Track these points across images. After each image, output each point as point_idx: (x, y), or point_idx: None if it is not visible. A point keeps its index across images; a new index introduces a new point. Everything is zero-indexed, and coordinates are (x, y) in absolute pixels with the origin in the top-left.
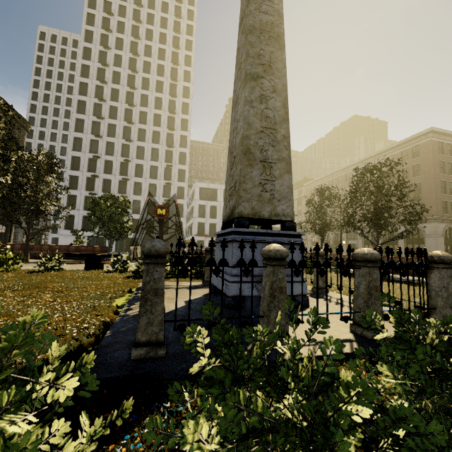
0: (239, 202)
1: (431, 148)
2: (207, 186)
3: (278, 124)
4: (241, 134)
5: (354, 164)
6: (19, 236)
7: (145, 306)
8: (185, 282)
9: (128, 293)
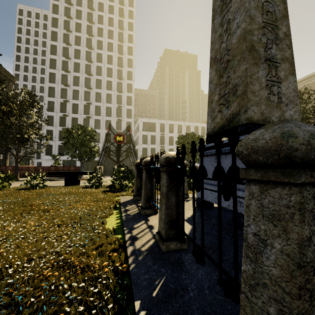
0: (247, 105)
1: None
2: (148, 120)
3: (279, 20)
4: (243, 29)
5: None
6: (13, 161)
7: None
8: (159, 195)
9: (114, 209)
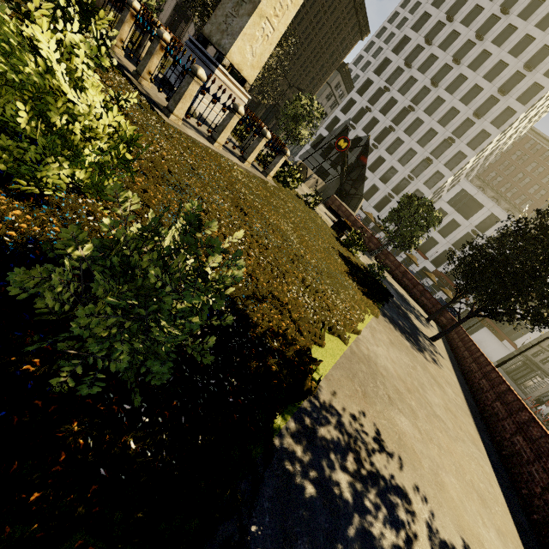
0: (207, 22)
1: None
2: (474, 193)
3: None
4: None
5: None
6: None
7: None
8: None
9: None
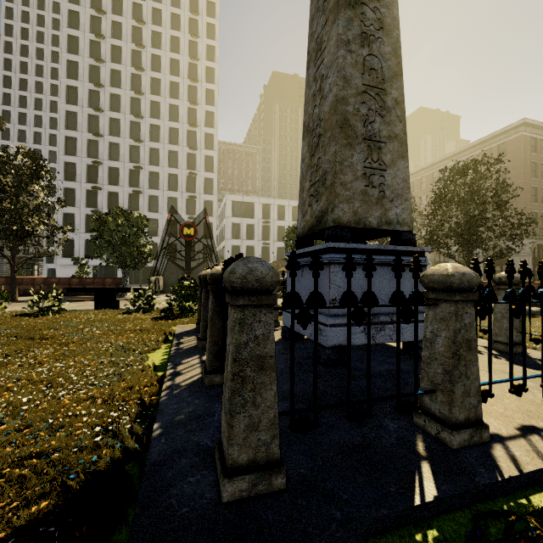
0: (334, 203)
1: (522, 146)
2: (241, 199)
3: (388, 81)
4: (335, 95)
5: (424, 169)
6: (4, 268)
7: (241, 392)
8: None
9: (164, 343)
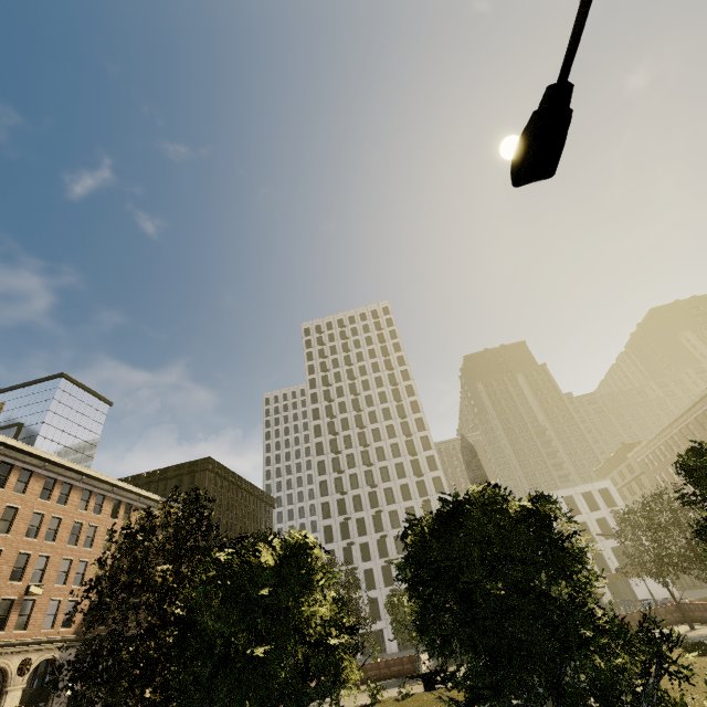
0: None
1: None
2: None
3: None
4: None
5: (680, 416)
6: None
7: None
8: None
9: None
